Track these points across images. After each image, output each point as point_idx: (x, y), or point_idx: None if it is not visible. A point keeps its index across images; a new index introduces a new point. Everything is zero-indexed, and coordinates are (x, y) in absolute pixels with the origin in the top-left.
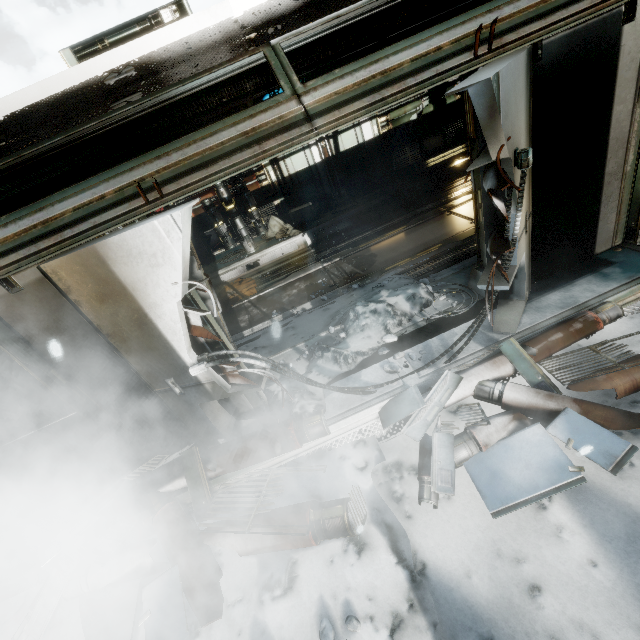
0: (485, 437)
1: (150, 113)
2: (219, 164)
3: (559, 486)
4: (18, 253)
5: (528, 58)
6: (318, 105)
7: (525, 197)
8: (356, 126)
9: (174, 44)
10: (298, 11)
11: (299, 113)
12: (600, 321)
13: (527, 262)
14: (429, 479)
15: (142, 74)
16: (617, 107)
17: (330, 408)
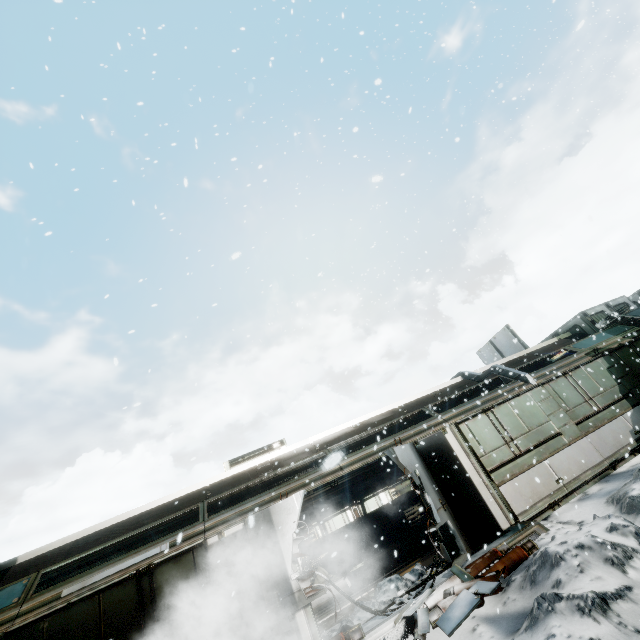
0: (443, 603)
1: (258, 487)
2: (309, 485)
3: (472, 607)
4: (228, 523)
5: (411, 445)
6: (344, 464)
7: (434, 492)
8: (375, 495)
9: (286, 453)
10: (336, 439)
11: (338, 467)
12: (498, 551)
13: (456, 528)
14: (417, 630)
15: (273, 464)
16: (461, 458)
17: (365, 629)
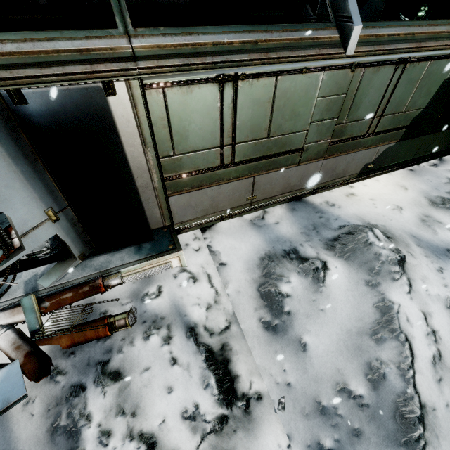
0: None
1: None
2: None
3: None
4: None
5: None
6: None
7: (37, 201)
8: None
9: None
10: None
11: None
12: (103, 287)
13: (73, 237)
14: None
15: None
16: (129, 148)
17: None
